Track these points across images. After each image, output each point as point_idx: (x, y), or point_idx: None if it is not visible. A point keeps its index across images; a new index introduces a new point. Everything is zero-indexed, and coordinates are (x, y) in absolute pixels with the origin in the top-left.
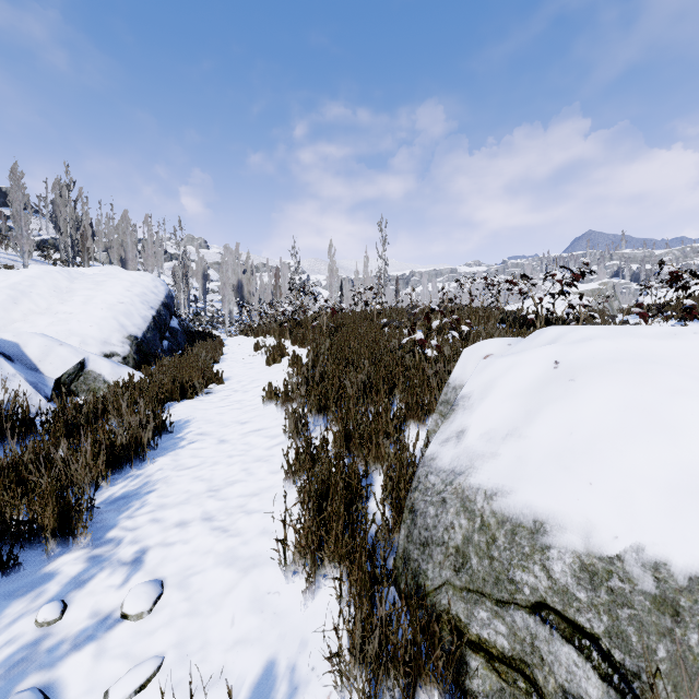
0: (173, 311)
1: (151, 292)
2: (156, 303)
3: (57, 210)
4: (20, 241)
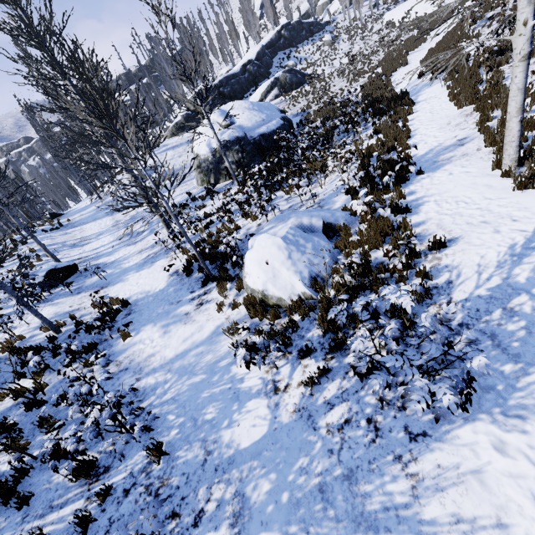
0: None
1: None
2: None
3: None
4: None
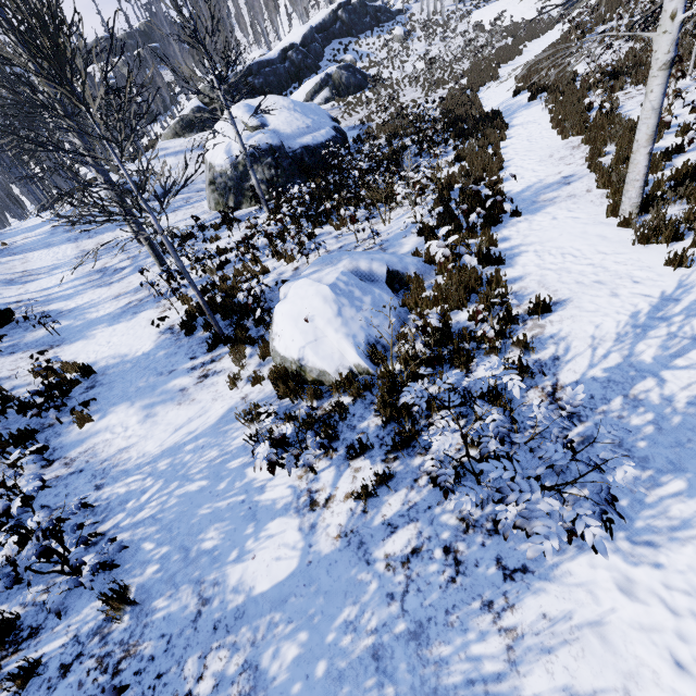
0: None
1: None
2: None
3: None
4: None
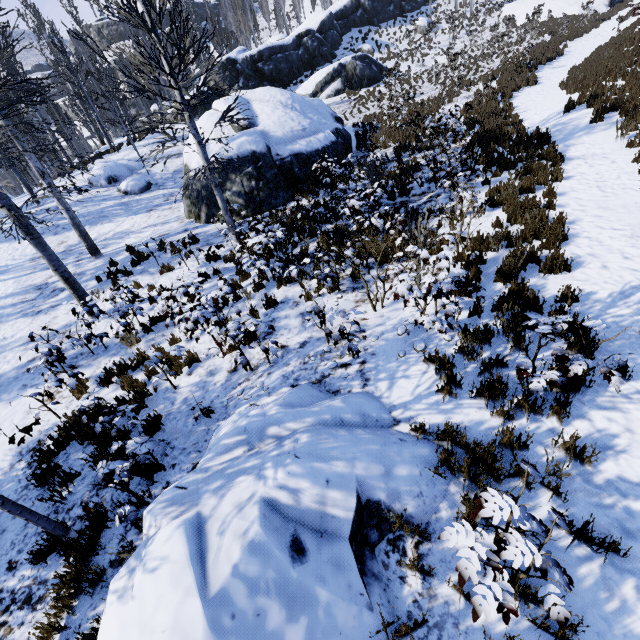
0: None
1: None
2: None
3: None
4: None
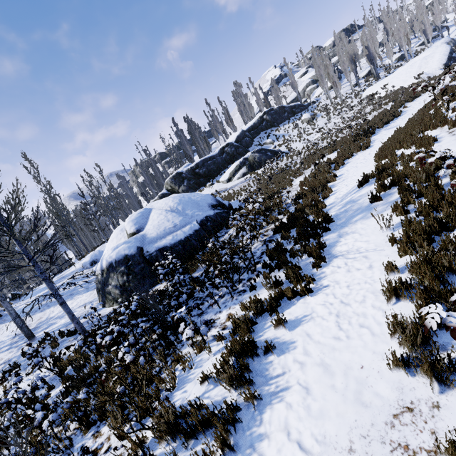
0: (452, 53)
1: (445, 52)
2: (447, 54)
3: (385, 26)
4: (388, 54)
